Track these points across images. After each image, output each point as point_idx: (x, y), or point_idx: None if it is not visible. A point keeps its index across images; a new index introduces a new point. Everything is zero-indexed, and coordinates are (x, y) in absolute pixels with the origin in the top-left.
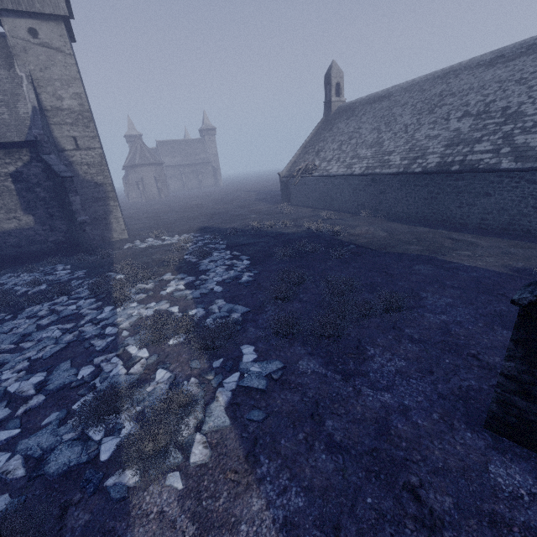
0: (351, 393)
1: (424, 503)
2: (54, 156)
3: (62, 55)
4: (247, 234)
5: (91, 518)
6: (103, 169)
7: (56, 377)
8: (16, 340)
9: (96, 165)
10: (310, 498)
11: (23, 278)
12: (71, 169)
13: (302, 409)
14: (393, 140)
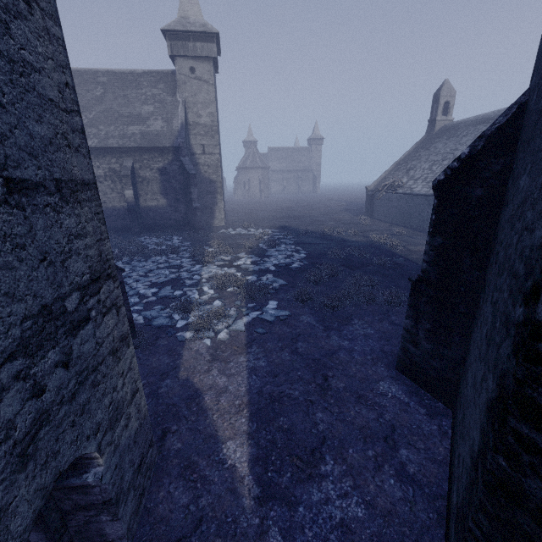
0: (324, 336)
1: (328, 382)
2: (188, 158)
3: (207, 85)
4: (316, 236)
5: (168, 343)
6: (218, 170)
7: (163, 292)
8: (146, 271)
9: (213, 167)
10: (269, 364)
11: (153, 240)
12: (197, 168)
13: (288, 335)
14: None
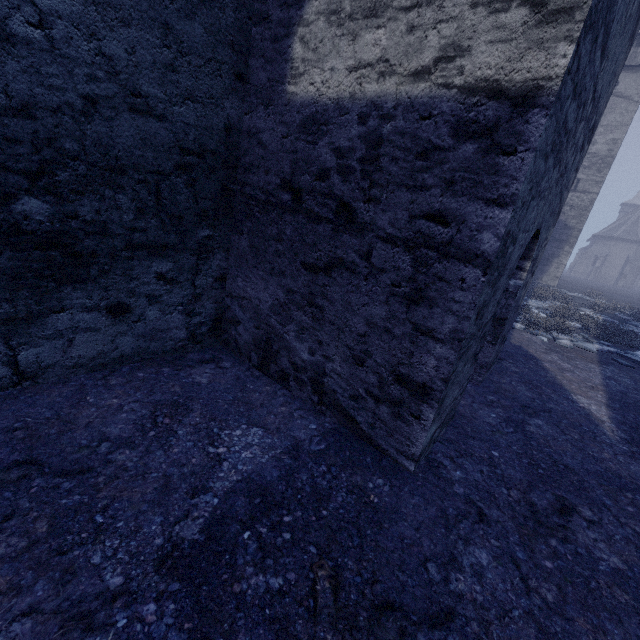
0: None
1: None
2: None
3: (627, 103)
4: None
5: None
6: (583, 214)
7: None
8: None
9: (578, 209)
10: (638, 386)
11: None
12: None
13: None
14: None
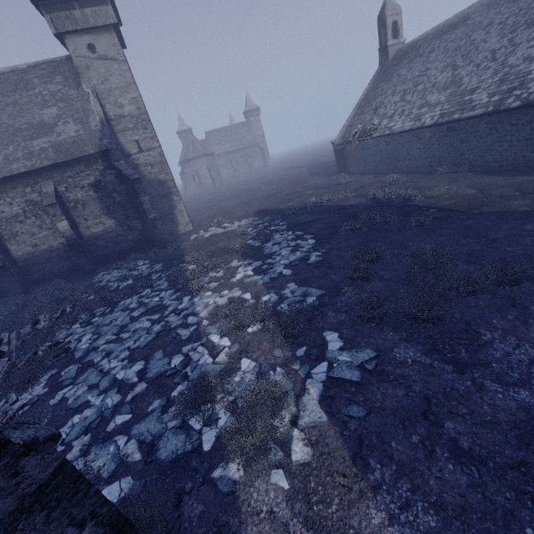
0: (472, 389)
1: None
2: (123, 161)
3: (117, 64)
4: (307, 212)
5: (205, 510)
6: (164, 167)
7: (153, 366)
8: (116, 331)
9: (157, 164)
10: (444, 518)
11: (113, 275)
12: (138, 171)
13: (410, 406)
14: (475, 74)
